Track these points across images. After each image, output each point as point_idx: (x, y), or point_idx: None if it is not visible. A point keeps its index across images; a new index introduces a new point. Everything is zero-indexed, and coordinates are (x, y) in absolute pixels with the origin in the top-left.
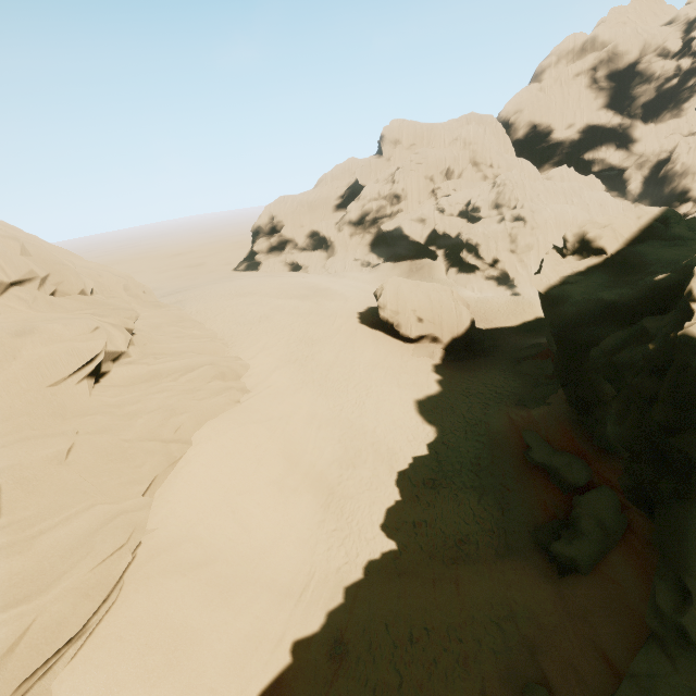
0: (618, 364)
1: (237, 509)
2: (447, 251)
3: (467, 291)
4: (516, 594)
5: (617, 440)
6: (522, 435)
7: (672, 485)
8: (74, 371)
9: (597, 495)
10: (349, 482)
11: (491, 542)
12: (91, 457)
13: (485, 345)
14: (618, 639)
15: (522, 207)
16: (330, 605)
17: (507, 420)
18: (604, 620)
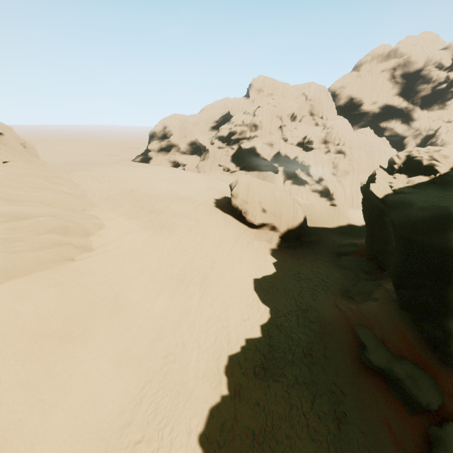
0: None
1: None
2: (286, 168)
3: (297, 198)
4: None
5: None
6: (355, 330)
7: None
8: None
9: None
10: (174, 365)
11: None
12: None
13: (312, 238)
14: None
15: (343, 144)
16: None
17: (336, 310)
18: None
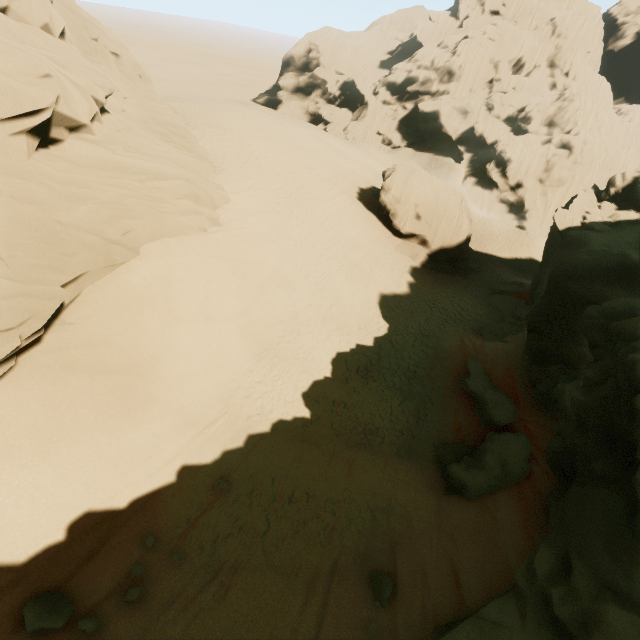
0: (613, 331)
1: (169, 333)
2: (475, 157)
3: (475, 207)
4: (399, 493)
5: (573, 407)
6: (467, 361)
7: (606, 468)
8: (7, 117)
9: (513, 439)
10: (289, 345)
11: (396, 441)
12: (9, 224)
13: (469, 266)
14: (474, 566)
15: (577, 134)
16: (229, 445)
17: (459, 342)
18: (469, 545)
